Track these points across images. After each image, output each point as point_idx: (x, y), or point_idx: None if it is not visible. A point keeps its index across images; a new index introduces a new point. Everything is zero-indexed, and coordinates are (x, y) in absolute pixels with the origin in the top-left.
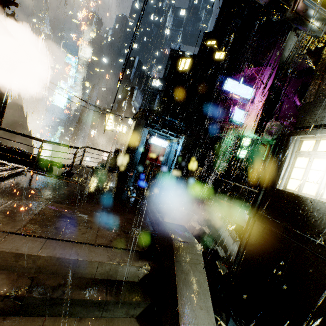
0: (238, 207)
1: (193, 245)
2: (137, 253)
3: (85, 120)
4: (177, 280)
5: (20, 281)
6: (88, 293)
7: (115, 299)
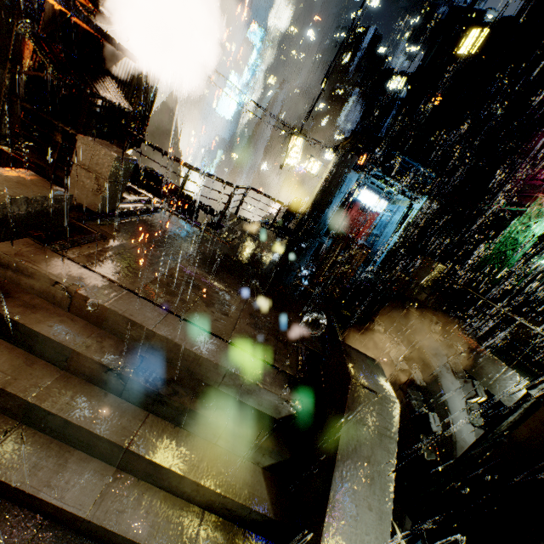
0: (502, 363)
1: (387, 403)
2: (286, 378)
3: (257, 143)
4: (340, 446)
5: (128, 356)
6: (205, 406)
7: (239, 431)
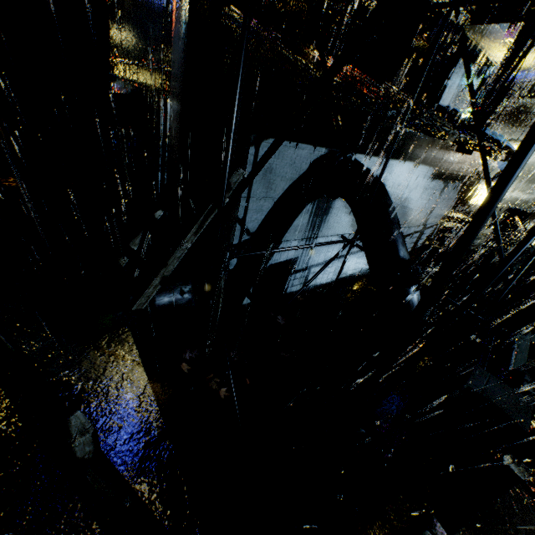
0: None
1: None
2: None
3: None
4: None
5: None
6: None
7: None
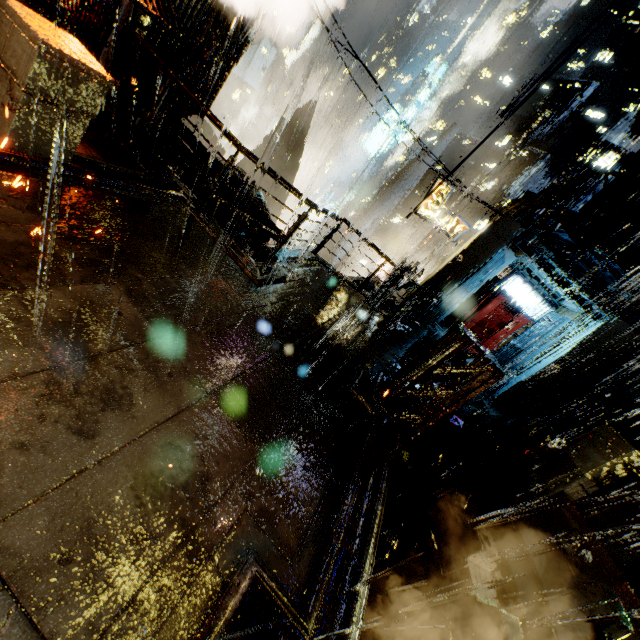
0: None
1: None
2: None
3: (397, 191)
4: None
5: None
6: None
7: None
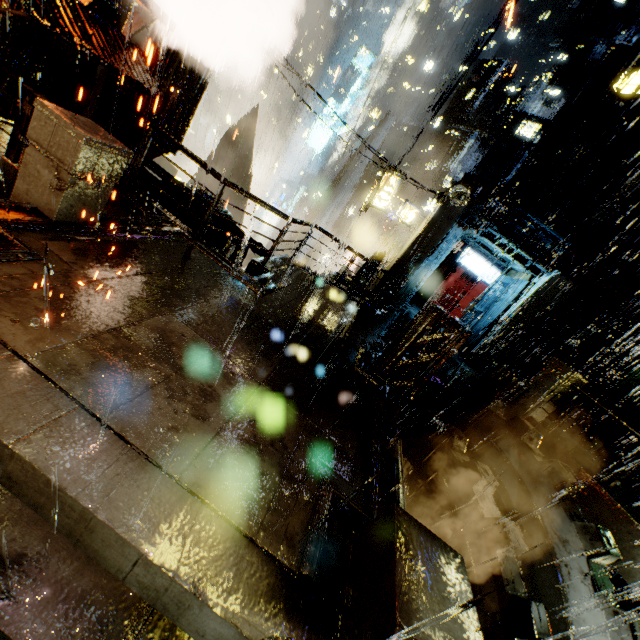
0: None
1: None
2: (272, 572)
3: (347, 183)
4: None
5: None
6: (65, 637)
7: None
